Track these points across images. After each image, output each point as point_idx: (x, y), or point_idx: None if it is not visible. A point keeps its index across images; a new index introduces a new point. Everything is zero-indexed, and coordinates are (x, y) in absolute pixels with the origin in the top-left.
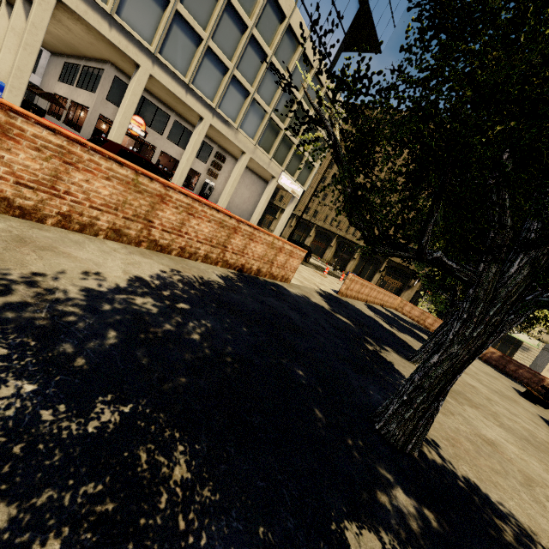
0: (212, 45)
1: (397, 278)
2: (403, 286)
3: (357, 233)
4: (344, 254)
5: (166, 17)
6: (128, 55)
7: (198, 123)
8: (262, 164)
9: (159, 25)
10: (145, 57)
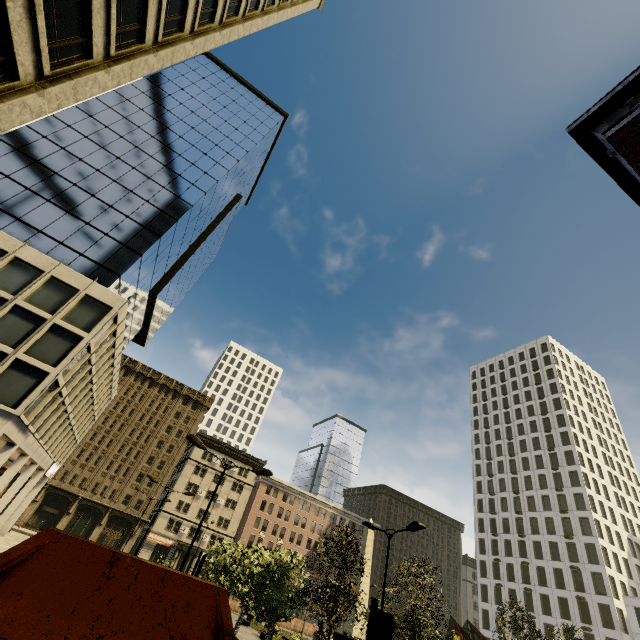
0: (68, 406)
1: (119, 528)
2: (125, 535)
3: (77, 481)
4: (52, 508)
5: (55, 407)
6: (15, 442)
7: (19, 458)
8: (43, 465)
9: (46, 411)
10: (24, 437)
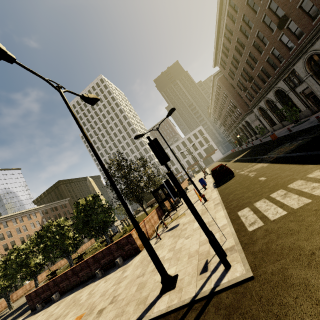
0: None
1: None
2: None
3: None
4: None
5: None
6: None
7: None
8: None
9: None
10: None
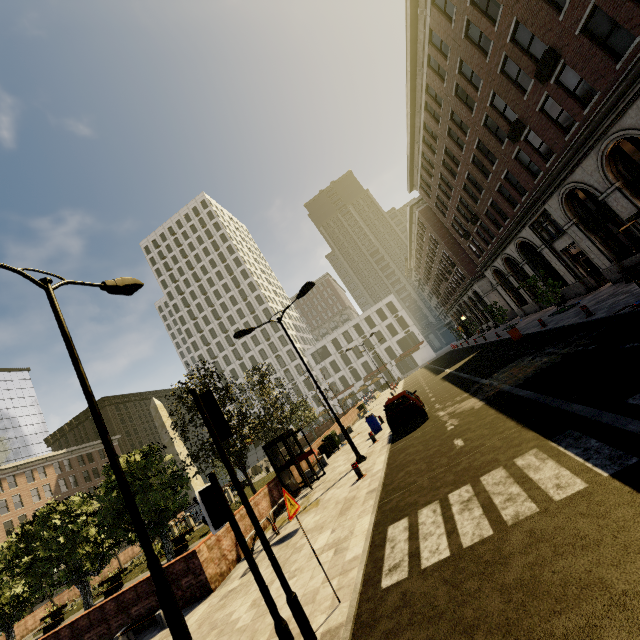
0: None
1: None
2: None
3: None
4: None
5: None
6: None
7: None
8: None
9: None
10: None
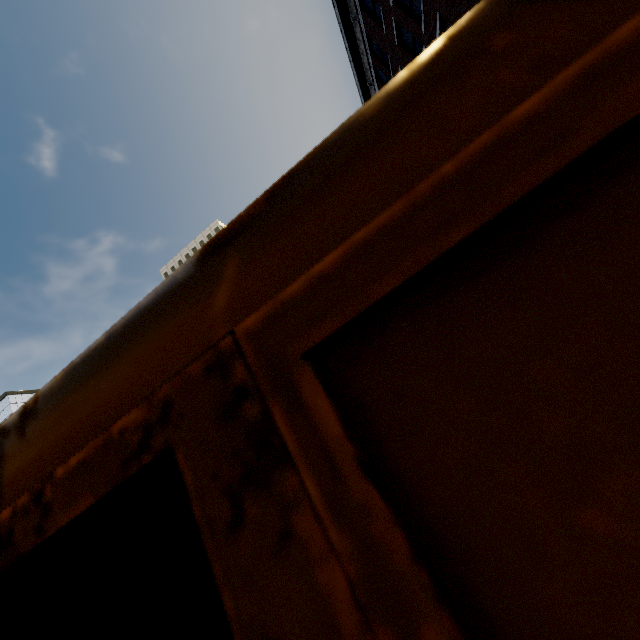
0: None
1: None
2: None
3: None
4: None
5: None
6: None
7: None
8: None
9: None
10: None
